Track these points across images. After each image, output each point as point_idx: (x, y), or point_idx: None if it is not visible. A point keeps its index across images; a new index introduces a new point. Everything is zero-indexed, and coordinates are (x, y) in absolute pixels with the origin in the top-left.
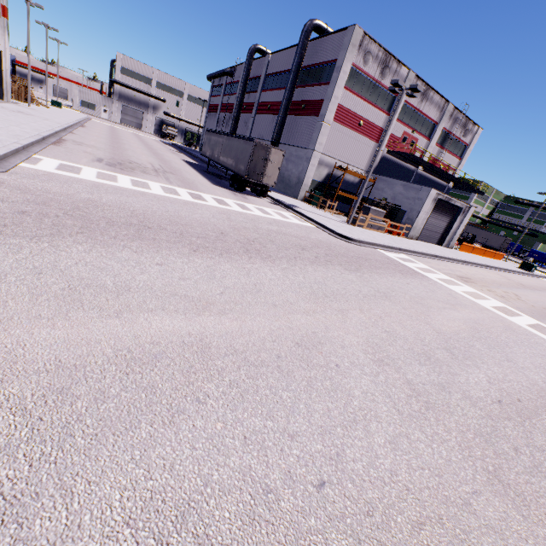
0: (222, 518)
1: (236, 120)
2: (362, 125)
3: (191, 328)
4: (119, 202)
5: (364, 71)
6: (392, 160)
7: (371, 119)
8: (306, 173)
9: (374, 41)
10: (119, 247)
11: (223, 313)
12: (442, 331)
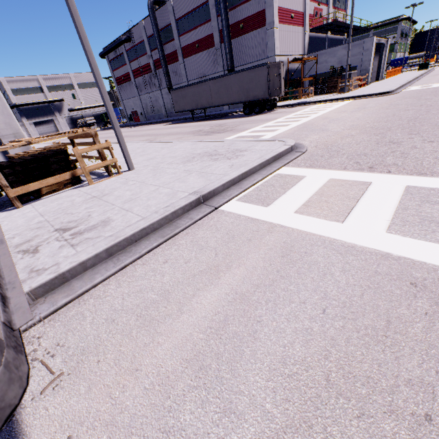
0: None
1: (168, 74)
2: (292, 17)
3: None
4: (346, 125)
5: None
6: (313, 37)
7: (296, 8)
8: None
9: None
10: None
11: None
12: None
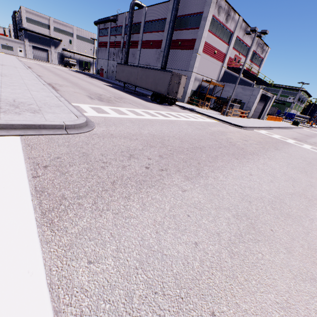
0: None
1: (127, 53)
2: (215, 53)
3: None
4: (159, 132)
5: (218, 19)
6: (228, 72)
7: (220, 48)
8: (188, 86)
9: None
10: (224, 168)
11: (316, 199)
12: None
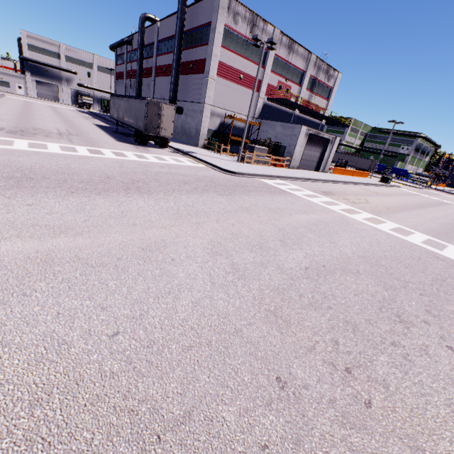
0: (10, 364)
1: (139, 84)
2: (242, 78)
3: (41, 247)
4: (7, 161)
5: (236, 30)
6: (272, 106)
7: (249, 72)
8: (202, 124)
9: (240, 3)
10: None
11: (79, 234)
12: (284, 229)
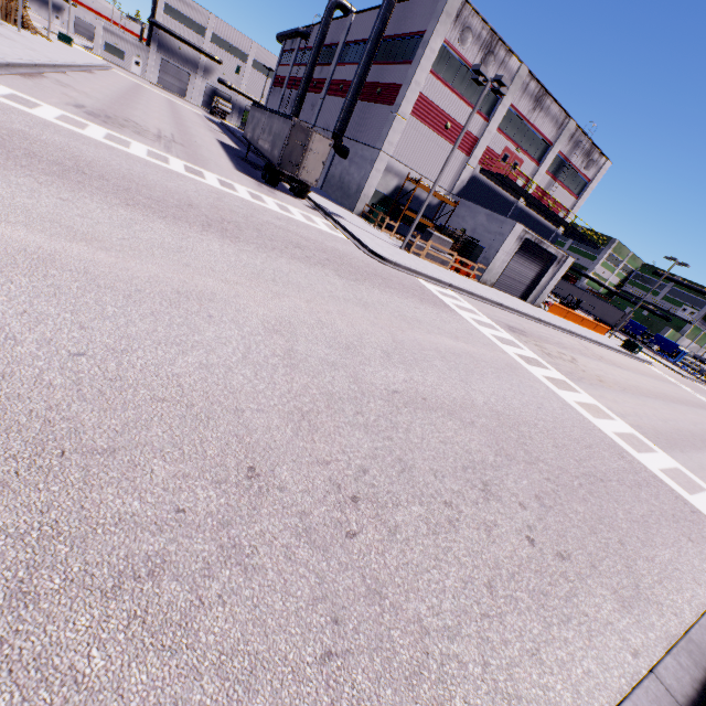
0: None
1: (300, 100)
2: (449, 128)
3: (48, 245)
4: (64, 144)
5: (460, 53)
6: (485, 183)
7: (463, 121)
8: (368, 180)
9: (477, 13)
10: (21, 174)
11: (105, 250)
12: (403, 343)
